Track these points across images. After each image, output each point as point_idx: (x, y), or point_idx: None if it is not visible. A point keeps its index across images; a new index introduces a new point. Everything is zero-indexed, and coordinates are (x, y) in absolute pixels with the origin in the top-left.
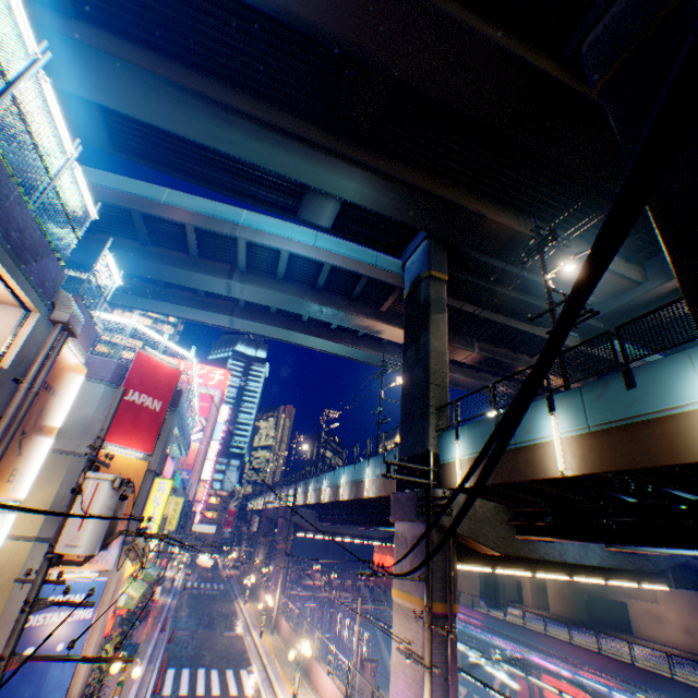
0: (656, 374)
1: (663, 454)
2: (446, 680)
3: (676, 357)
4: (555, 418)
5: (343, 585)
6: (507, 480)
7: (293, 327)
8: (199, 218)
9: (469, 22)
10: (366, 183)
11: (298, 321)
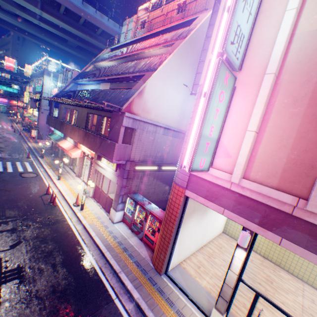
0: None
1: None
2: None
3: None
4: None
5: None
6: None
7: None
8: None
9: None
10: None
11: None
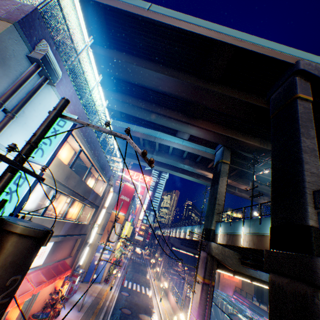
0: (265, 221)
1: (262, 246)
2: (206, 304)
3: (270, 218)
4: (243, 227)
5: (189, 273)
6: (230, 244)
7: (174, 170)
8: (144, 135)
9: (228, 93)
10: (198, 130)
11: (176, 167)
